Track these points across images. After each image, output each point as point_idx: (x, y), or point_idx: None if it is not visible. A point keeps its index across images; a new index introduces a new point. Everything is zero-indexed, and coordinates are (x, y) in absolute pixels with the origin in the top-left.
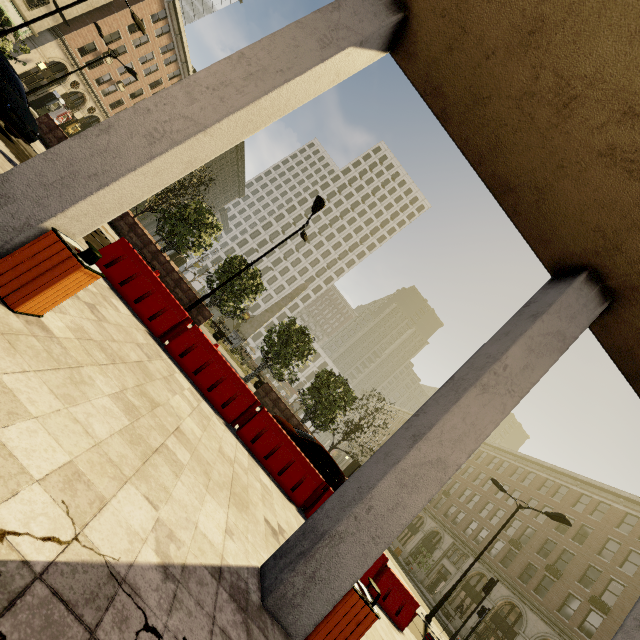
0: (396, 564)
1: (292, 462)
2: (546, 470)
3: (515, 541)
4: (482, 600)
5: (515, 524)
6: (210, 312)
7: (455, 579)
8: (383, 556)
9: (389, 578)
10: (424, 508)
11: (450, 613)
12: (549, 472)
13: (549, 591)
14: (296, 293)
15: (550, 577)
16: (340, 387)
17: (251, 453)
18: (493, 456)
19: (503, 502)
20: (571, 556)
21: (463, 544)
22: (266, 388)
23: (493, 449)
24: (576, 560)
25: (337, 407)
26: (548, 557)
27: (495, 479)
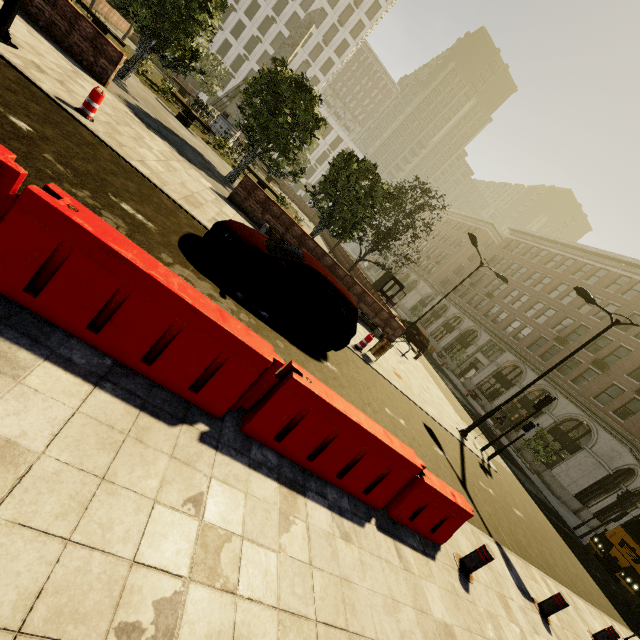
0: (430, 367)
1: (176, 331)
2: (624, 266)
3: (562, 339)
4: (530, 416)
5: (565, 322)
6: (115, 47)
7: (487, 370)
8: (414, 468)
9: (423, 493)
10: (463, 310)
11: (478, 395)
12: (627, 268)
13: (589, 382)
14: (299, 35)
15: (594, 370)
16: (366, 178)
17: (31, 324)
18: (555, 254)
19: (556, 302)
20: (627, 352)
21: (501, 341)
22: (246, 185)
23: (557, 246)
24: (632, 356)
25: (361, 207)
26: (598, 353)
27: (582, 288)
